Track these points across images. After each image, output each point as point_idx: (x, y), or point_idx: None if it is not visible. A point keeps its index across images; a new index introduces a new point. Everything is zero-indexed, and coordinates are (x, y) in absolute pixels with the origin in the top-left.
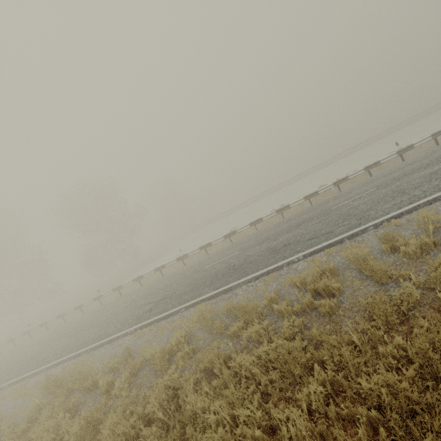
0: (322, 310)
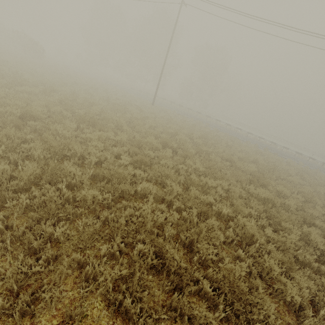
0: None
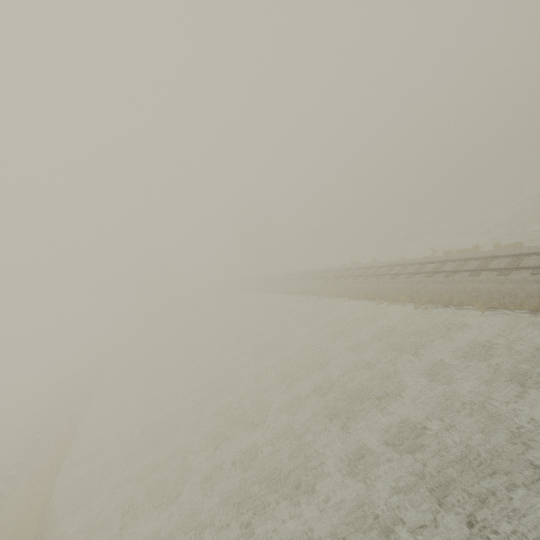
0: None
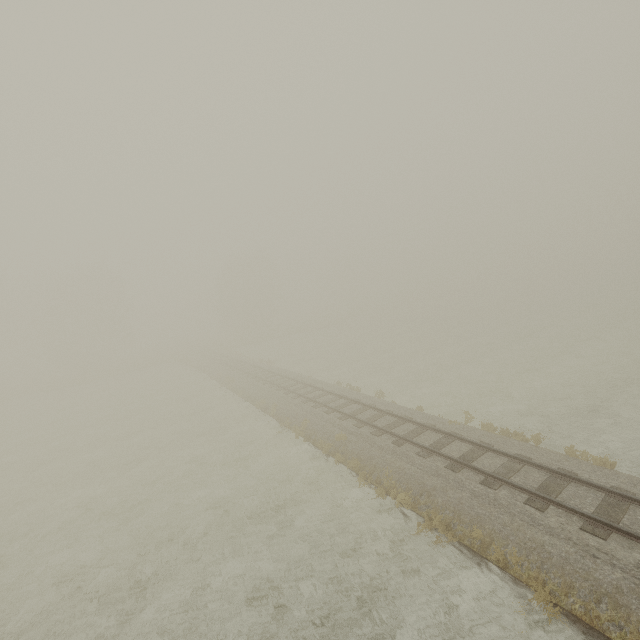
0: None
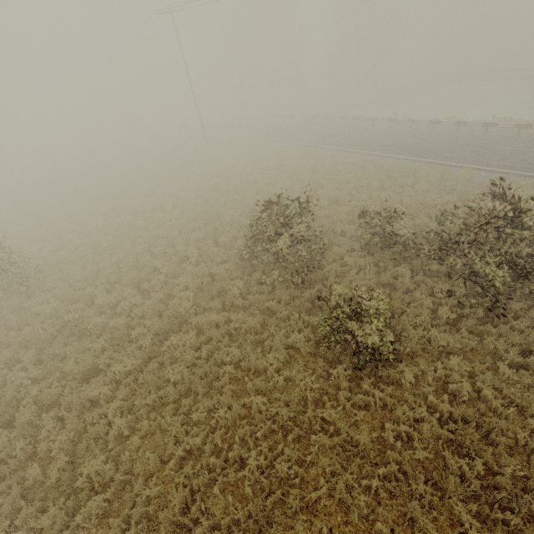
0: (391, 175)
